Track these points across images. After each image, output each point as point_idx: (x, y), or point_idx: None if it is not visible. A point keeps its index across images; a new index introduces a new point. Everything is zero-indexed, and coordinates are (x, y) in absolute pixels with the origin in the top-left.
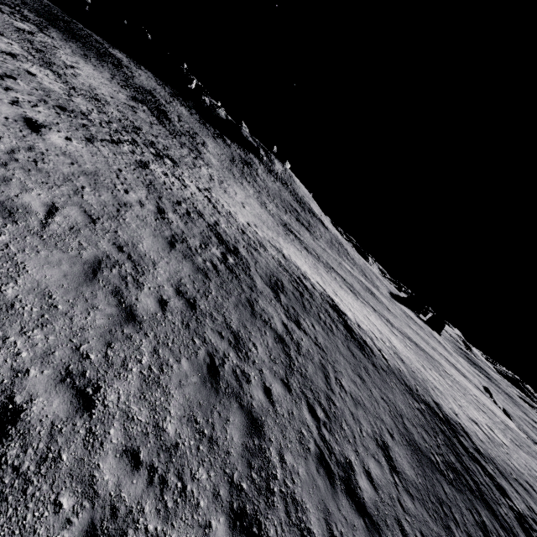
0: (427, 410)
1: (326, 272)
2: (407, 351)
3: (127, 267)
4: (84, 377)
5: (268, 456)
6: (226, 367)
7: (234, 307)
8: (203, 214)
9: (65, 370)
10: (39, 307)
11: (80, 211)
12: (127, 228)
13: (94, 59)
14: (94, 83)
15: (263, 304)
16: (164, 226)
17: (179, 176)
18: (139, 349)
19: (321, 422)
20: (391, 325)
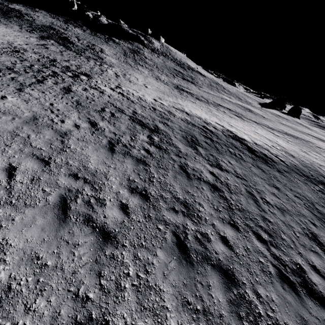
0: (324, 188)
1: (217, 110)
2: (290, 145)
3: (87, 190)
4: (92, 320)
5: (248, 299)
6: (189, 238)
7: (174, 179)
8: (123, 109)
9: (74, 324)
10: (32, 275)
11: (33, 159)
12: (74, 154)
13: (2, 19)
14: (10, 39)
15: (191, 165)
16: (100, 136)
17: (95, 86)
18: (123, 263)
19: (268, 243)
20: (271, 129)
